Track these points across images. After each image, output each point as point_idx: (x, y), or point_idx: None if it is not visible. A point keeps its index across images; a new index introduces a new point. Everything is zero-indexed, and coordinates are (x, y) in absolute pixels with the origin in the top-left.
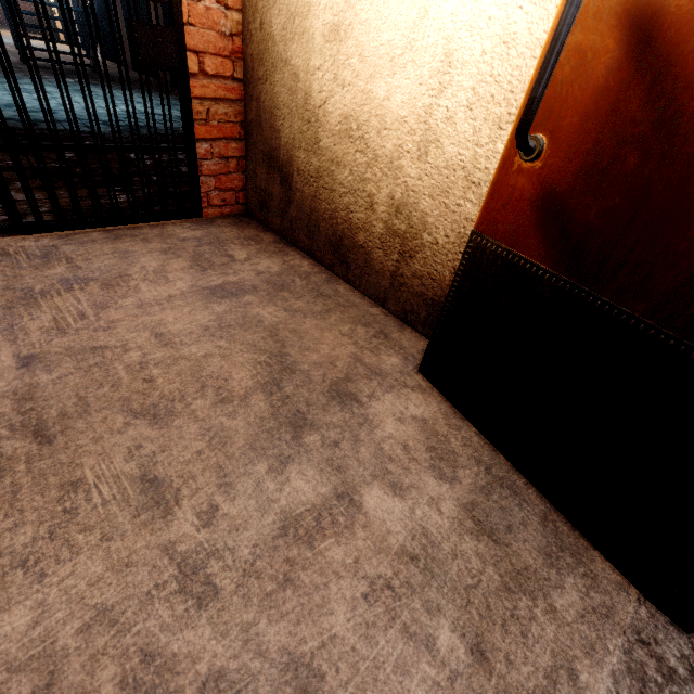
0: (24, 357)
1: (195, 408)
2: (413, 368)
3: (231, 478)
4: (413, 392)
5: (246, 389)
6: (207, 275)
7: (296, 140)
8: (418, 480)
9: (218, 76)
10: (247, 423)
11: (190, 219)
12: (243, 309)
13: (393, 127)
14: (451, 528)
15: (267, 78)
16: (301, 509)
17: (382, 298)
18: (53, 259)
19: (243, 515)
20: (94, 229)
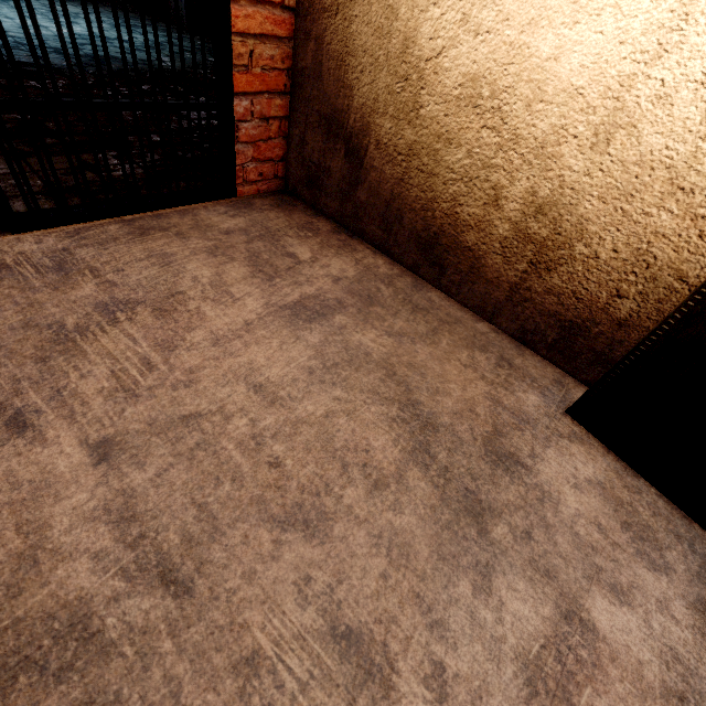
0: (96, 444)
1: (349, 502)
2: (557, 407)
3: (438, 612)
4: (572, 443)
5: (396, 464)
6: (278, 287)
7: (380, 102)
8: (633, 576)
9: (266, 1)
10: (419, 518)
11: (222, 200)
12: (340, 337)
13: (555, 100)
14: (697, 643)
15: (338, 10)
16: (536, 646)
17: (490, 312)
18: (73, 272)
19: (476, 671)
20: (109, 219)
